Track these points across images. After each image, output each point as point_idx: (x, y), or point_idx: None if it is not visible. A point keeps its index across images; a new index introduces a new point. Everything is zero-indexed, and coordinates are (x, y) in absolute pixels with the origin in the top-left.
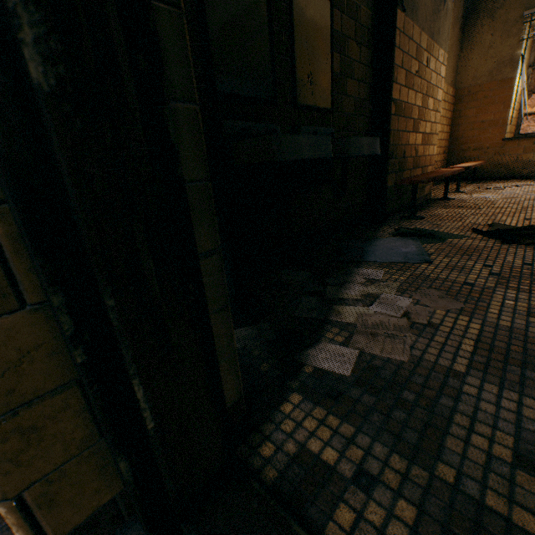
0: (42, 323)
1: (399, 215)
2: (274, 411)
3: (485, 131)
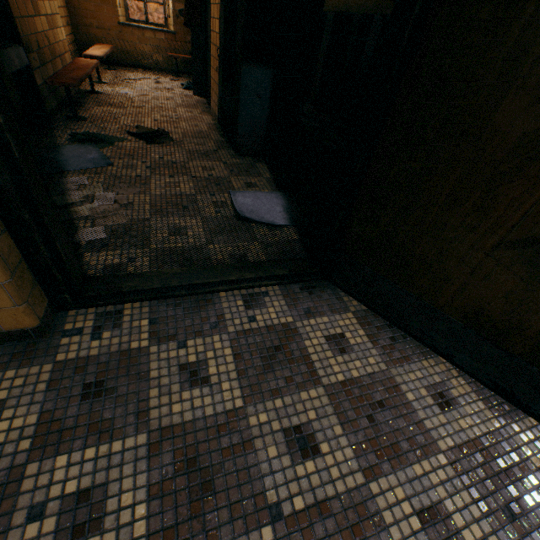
0: (8, 237)
1: (63, 115)
2: (82, 263)
3: (101, 8)
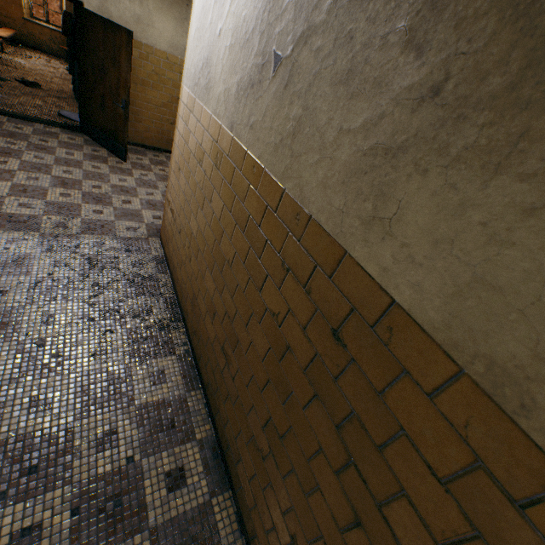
0: None
1: None
2: None
3: (10, 6)
